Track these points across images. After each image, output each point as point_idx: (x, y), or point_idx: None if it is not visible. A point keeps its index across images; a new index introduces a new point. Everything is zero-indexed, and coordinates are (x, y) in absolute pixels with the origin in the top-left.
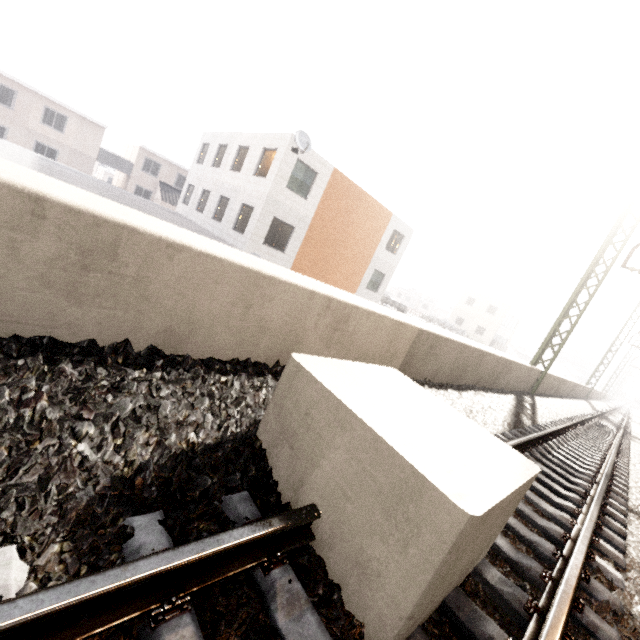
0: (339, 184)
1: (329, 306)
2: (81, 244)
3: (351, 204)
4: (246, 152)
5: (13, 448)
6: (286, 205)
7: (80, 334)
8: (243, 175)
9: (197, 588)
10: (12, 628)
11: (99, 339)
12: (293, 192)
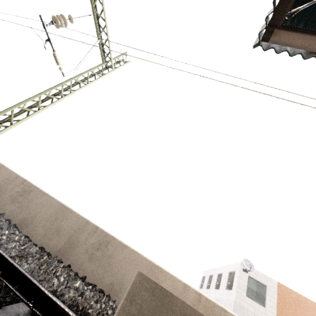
0: (287, 294)
1: (200, 300)
2: (100, 241)
3: (307, 314)
4: (221, 276)
5: (44, 272)
6: (249, 310)
7: (84, 275)
8: (220, 290)
9: (38, 313)
10: (14, 266)
11: (88, 280)
12: (252, 299)
